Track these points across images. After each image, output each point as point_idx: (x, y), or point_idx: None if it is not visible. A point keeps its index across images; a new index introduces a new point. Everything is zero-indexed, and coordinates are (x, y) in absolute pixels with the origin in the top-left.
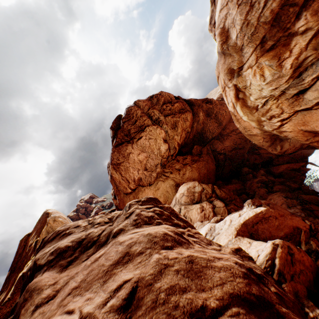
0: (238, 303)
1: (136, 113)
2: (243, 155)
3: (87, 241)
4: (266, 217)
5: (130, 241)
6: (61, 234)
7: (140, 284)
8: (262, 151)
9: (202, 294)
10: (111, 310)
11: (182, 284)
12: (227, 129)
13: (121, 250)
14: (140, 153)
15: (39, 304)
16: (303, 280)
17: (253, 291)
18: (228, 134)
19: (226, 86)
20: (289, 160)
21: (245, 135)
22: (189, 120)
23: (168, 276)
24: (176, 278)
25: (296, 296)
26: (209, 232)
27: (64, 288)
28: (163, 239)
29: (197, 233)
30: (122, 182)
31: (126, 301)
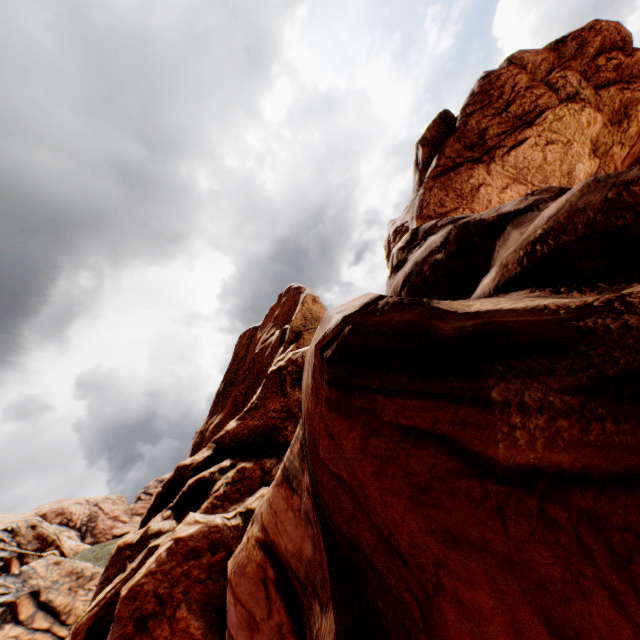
0: None
1: (514, 82)
2: None
3: None
4: None
5: None
6: (466, 217)
7: None
8: None
9: None
10: None
11: None
12: None
13: None
14: (508, 186)
15: None
16: None
17: None
18: None
19: None
20: None
21: None
22: None
23: None
24: None
25: None
26: None
27: None
28: None
29: None
30: None
31: None
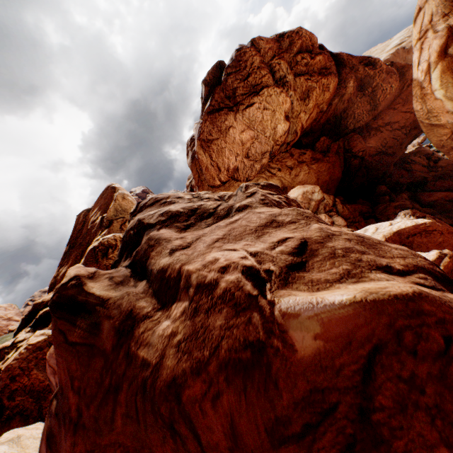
0: (424, 272)
1: (252, 61)
2: (388, 166)
3: (202, 211)
4: (428, 231)
5: (271, 213)
6: (160, 201)
7: (309, 241)
8: (416, 167)
9: (383, 259)
10: (282, 253)
11: (359, 249)
12: (379, 119)
13: (265, 218)
14: (245, 130)
15: (174, 249)
16: None
17: (437, 270)
18: (378, 128)
19: (431, 30)
20: (451, 187)
21: (422, 125)
22: (330, 90)
23: (339, 241)
24: (350, 244)
25: None
26: None
27: (197, 242)
28: (315, 217)
29: None
30: (210, 169)
31: (297, 250)
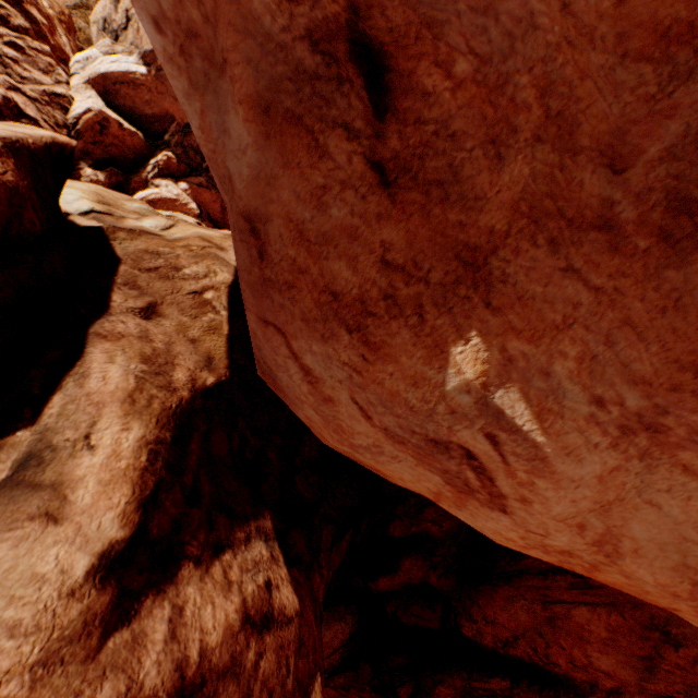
0: None
1: None
2: None
3: None
4: (138, 84)
5: None
6: None
7: None
8: None
9: None
10: None
11: None
12: None
13: None
14: None
15: None
16: (115, 153)
17: None
18: None
19: None
20: None
21: None
22: None
23: None
24: None
25: (88, 155)
26: (83, 63)
27: None
28: None
29: (41, 51)
30: None
31: None
